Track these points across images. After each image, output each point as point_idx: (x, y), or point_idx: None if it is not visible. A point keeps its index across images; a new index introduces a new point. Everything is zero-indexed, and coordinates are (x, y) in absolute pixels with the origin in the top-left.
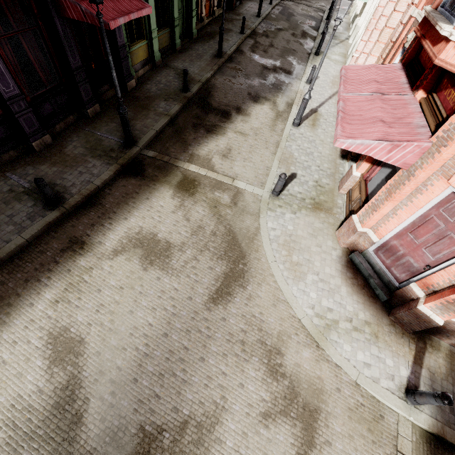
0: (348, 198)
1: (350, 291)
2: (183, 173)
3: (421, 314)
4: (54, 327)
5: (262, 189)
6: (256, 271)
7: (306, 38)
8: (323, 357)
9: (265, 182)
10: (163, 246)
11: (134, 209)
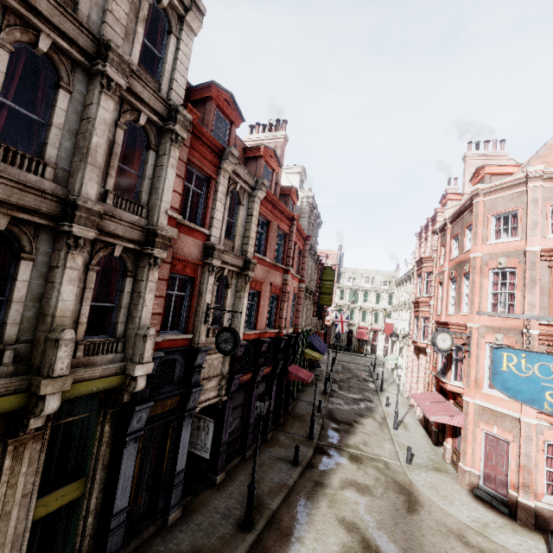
0: (453, 464)
1: (485, 509)
2: (348, 453)
3: (523, 504)
4: (337, 517)
5: (398, 461)
6: (423, 500)
7: (367, 382)
8: (490, 540)
9: (397, 458)
10: (364, 486)
11: (335, 469)
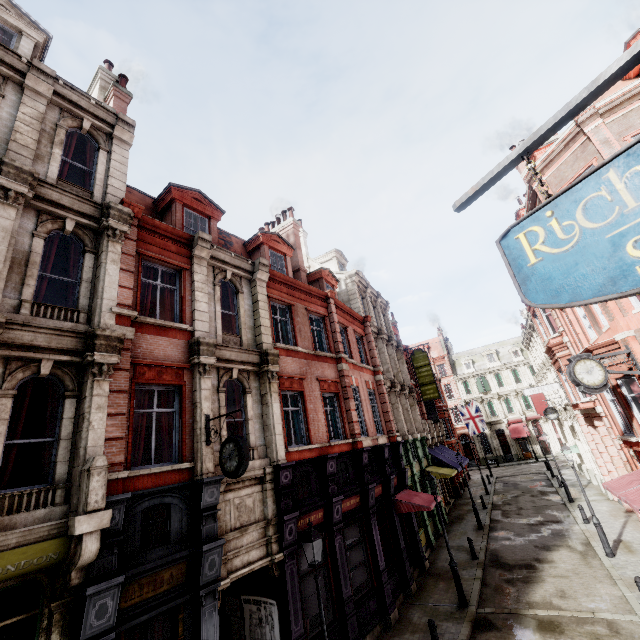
0: None
1: None
2: (534, 618)
3: None
4: None
5: (634, 615)
6: None
7: (546, 494)
8: None
9: (630, 608)
10: None
11: None
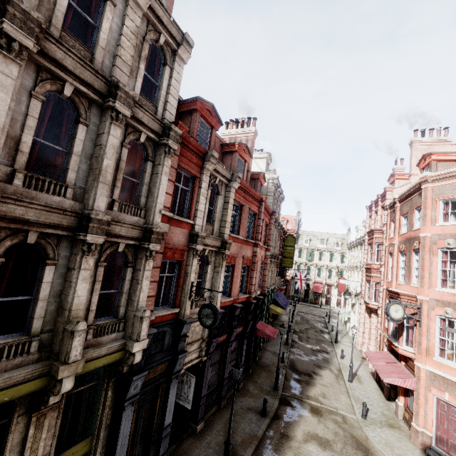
0: (405, 421)
1: None
2: (309, 405)
3: None
4: None
5: (354, 415)
6: None
7: (323, 333)
8: None
9: (353, 412)
10: (324, 440)
11: (298, 421)
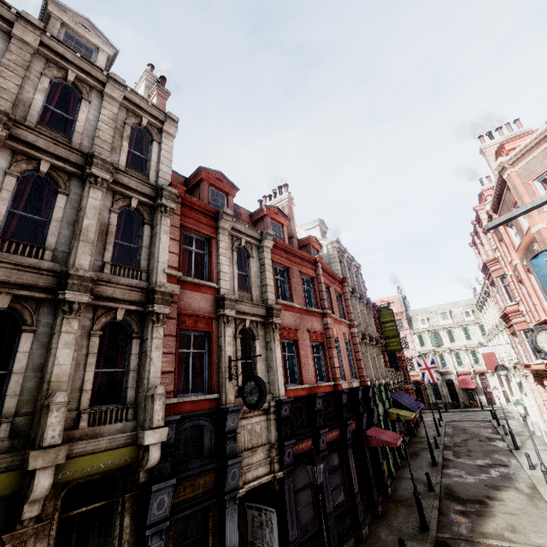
0: None
1: None
2: (488, 546)
3: None
4: None
5: None
6: None
7: (493, 440)
8: None
9: None
10: None
11: None
